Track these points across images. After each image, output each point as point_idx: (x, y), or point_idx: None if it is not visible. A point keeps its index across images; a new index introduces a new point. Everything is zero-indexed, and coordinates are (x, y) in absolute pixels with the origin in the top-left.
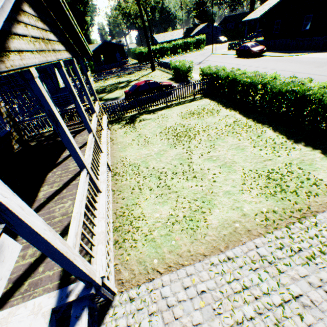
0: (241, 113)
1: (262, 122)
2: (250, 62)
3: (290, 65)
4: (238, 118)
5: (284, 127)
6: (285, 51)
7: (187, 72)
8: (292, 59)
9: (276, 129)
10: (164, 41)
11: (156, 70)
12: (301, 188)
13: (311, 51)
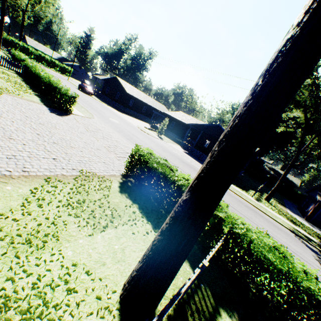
0: (28, 85)
1: (33, 90)
2: (80, 92)
3: (93, 102)
4: (23, 84)
5: (41, 94)
6: (104, 101)
7: (21, 61)
8: (99, 103)
9: (35, 92)
10: (35, 47)
11: (1, 52)
12: (11, 93)
13: (112, 107)
